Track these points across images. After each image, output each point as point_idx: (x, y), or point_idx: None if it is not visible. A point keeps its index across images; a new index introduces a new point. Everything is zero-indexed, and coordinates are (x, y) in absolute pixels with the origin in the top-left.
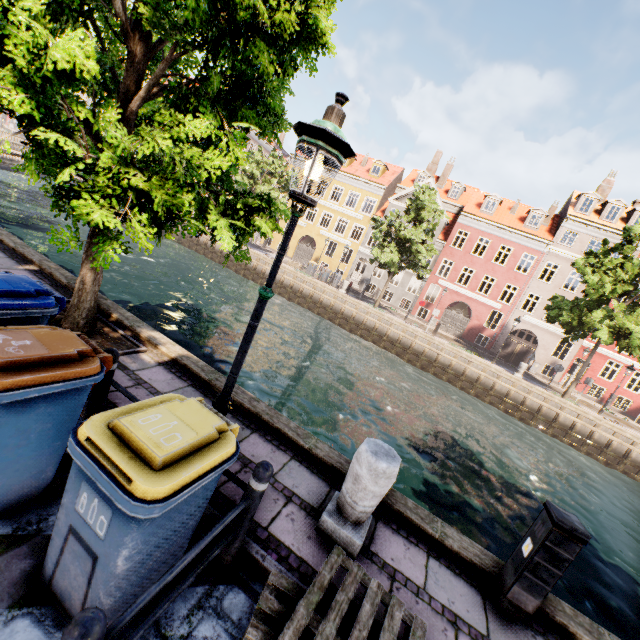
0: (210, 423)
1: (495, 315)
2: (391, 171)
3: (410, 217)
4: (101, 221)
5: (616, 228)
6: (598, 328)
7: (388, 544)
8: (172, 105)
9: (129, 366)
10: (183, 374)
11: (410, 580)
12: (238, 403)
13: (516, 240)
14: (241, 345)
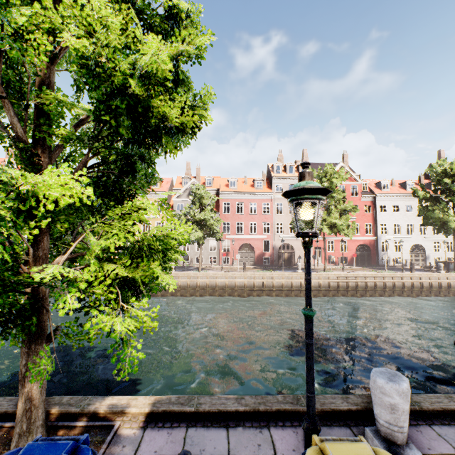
0: (369, 454)
1: (266, 243)
2: (165, 182)
3: (197, 206)
4: (125, 328)
5: (296, 176)
6: (322, 228)
7: (414, 439)
8: (102, 196)
9: (124, 454)
10: (170, 421)
11: (450, 454)
12: (233, 412)
13: (256, 197)
14: (310, 365)
